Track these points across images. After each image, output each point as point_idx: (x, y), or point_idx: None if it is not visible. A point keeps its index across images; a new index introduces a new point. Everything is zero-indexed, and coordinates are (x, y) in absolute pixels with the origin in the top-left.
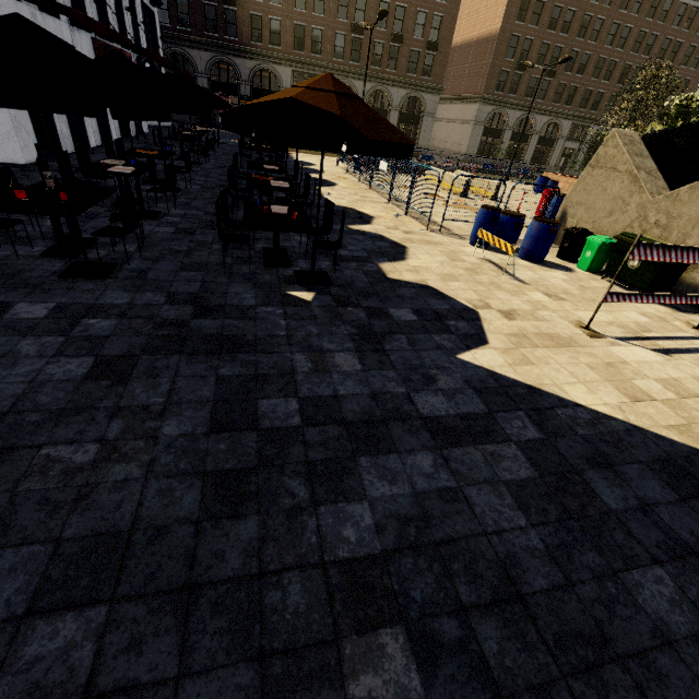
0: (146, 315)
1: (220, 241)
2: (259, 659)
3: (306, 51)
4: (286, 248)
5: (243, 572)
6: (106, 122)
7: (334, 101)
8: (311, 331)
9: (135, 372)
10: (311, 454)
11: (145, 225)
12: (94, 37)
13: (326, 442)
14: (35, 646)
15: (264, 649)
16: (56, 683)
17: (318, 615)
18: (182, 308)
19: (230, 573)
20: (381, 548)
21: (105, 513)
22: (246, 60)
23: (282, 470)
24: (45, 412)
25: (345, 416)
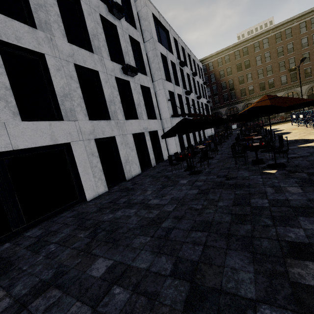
0: (211, 180)
1: (234, 161)
2: (251, 252)
3: (266, 89)
4: (262, 158)
5: (245, 235)
6: (195, 138)
7: (268, 101)
8: (274, 181)
9: (209, 192)
10: (273, 213)
11: (209, 161)
12: (193, 118)
13: (280, 211)
14: (193, 235)
15: (253, 251)
16: (198, 241)
17: (275, 250)
18: (222, 178)
19: (241, 234)
20: (309, 242)
21: (205, 217)
22: (240, 104)
23: (260, 216)
24: (189, 199)
25: (291, 205)
